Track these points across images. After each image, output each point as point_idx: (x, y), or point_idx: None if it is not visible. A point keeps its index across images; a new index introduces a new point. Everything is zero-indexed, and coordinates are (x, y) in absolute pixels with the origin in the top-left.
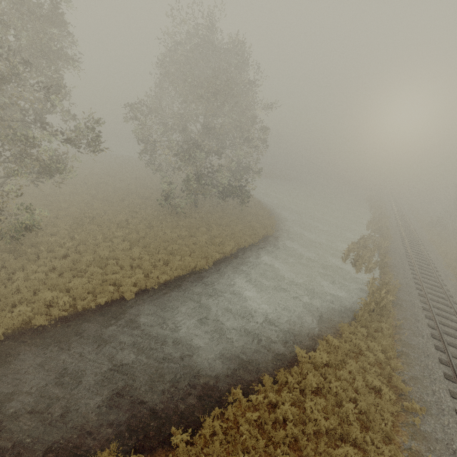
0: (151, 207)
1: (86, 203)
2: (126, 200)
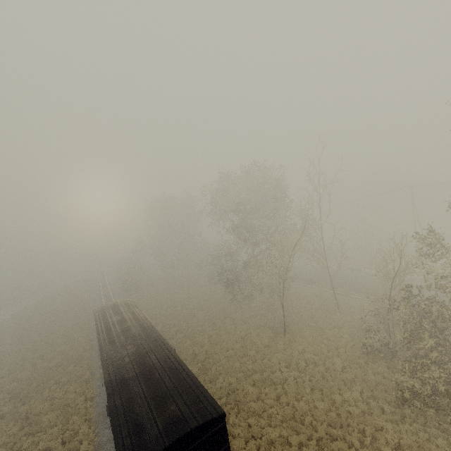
0: None
1: None
2: None
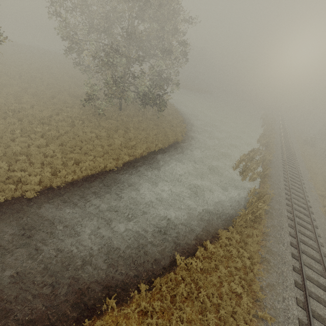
0: (79, 106)
1: (15, 96)
2: (57, 97)
